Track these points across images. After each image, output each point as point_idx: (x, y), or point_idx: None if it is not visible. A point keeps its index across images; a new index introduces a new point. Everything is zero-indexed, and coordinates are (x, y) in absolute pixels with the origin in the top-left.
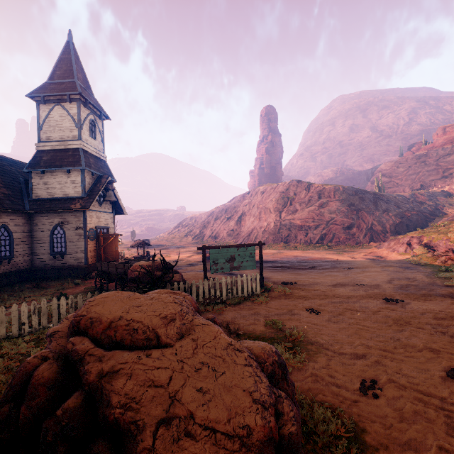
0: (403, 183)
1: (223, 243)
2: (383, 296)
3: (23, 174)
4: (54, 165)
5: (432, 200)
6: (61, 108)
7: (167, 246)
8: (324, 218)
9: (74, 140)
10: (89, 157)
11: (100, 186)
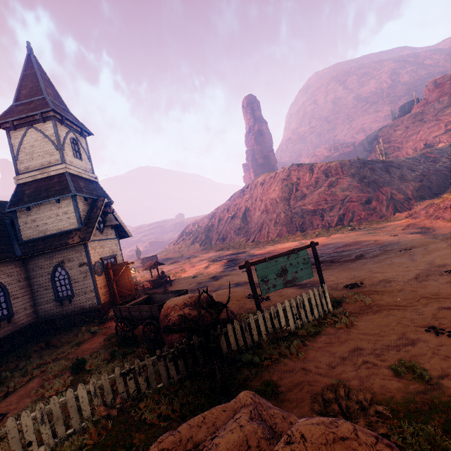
0: (404, 146)
1: (235, 244)
2: None
3: (8, 214)
4: (39, 198)
5: (444, 156)
6: (35, 131)
7: (176, 258)
8: (338, 198)
9: (57, 165)
10: (77, 180)
11: (97, 211)
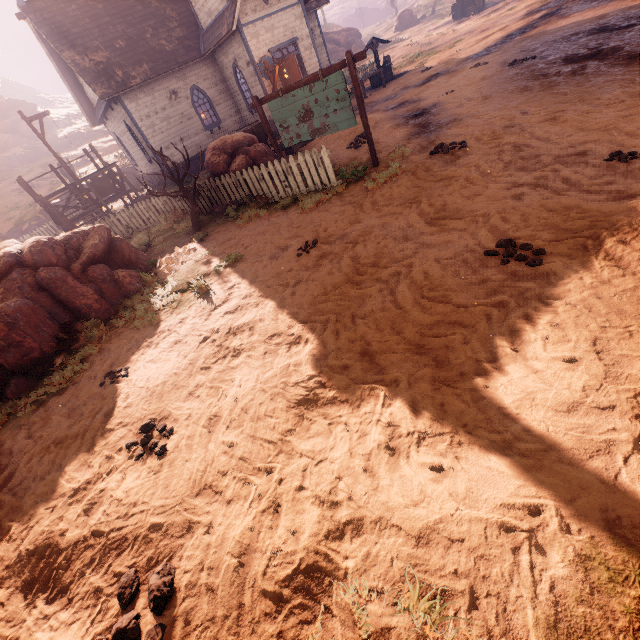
0: None
1: None
2: (547, 226)
3: None
4: None
5: None
6: None
7: None
8: None
9: None
10: None
11: None
